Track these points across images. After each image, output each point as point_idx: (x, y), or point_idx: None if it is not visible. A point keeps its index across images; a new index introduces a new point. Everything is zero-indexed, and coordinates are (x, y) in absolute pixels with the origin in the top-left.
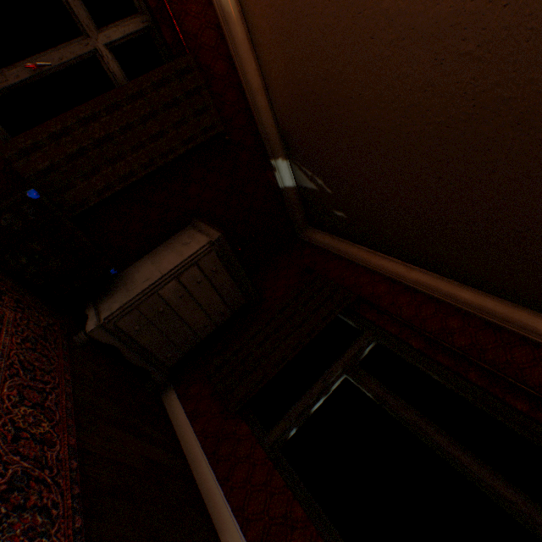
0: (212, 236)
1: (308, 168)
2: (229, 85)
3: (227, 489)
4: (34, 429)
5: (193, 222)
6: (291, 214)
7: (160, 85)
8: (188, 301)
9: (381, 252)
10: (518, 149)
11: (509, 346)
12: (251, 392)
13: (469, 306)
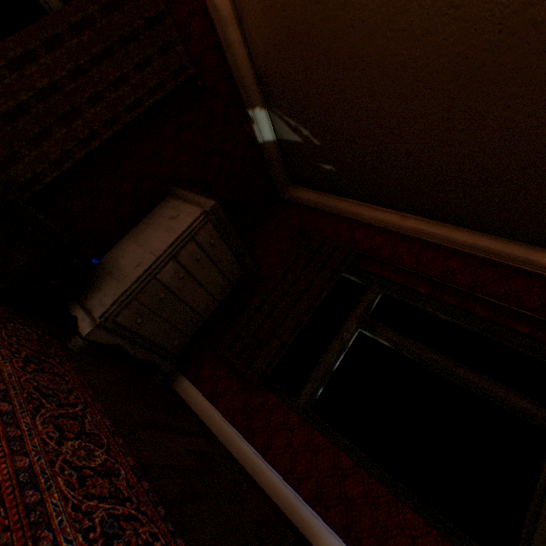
0: (204, 206)
1: (292, 118)
2: (193, 11)
3: (270, 457)
4: (91, 463)
5: (173, 191)
6: (272, 173)
7: (111, 10)
8: (188, 281)
9: (373, 204)
10: (540, 80)
11: (505, 279)
12: (273, 363)
13: (466, 247)
